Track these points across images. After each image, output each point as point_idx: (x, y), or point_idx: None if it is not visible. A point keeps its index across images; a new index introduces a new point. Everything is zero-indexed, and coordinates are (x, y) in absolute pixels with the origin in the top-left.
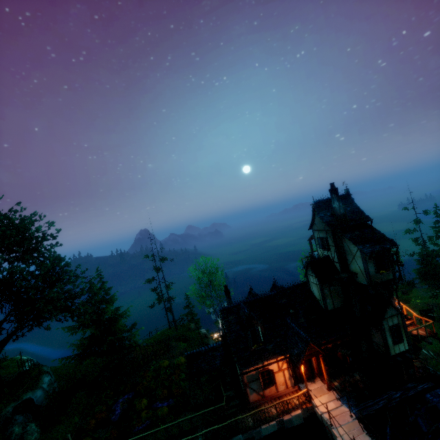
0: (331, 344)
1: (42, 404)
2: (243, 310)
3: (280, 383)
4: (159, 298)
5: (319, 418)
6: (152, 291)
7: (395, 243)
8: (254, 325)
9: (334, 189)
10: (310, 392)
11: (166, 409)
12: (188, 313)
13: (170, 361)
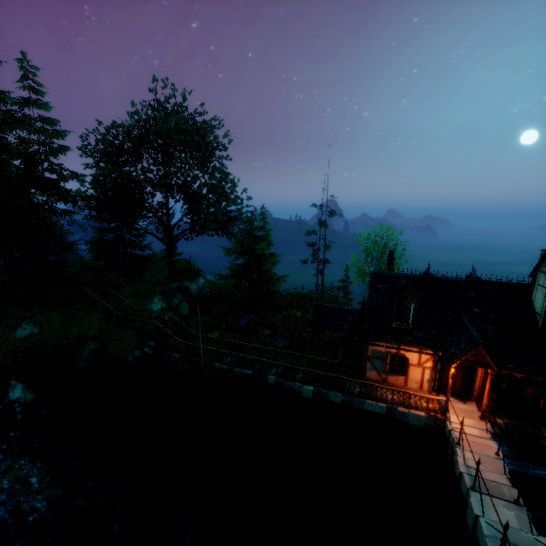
0: (522, 375)
1: (195, 295)
2: (401, 281)
3: (412, 379)
4: (313, 255)
5: (446, 433)
6: (308, 245)
7: None
8: (406, 300)
9: None
10: (450, 407)
11: (282, 344)
12: (341, 287)
13: (302, 316)
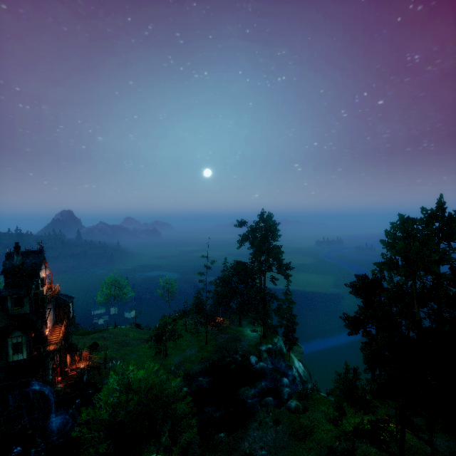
0: None
1: None
2: None
3: None
4: None
5: None
6: None
7: (31, 291)
8: None
9: (15, 247)
10: None
11: None
12: None
13: None
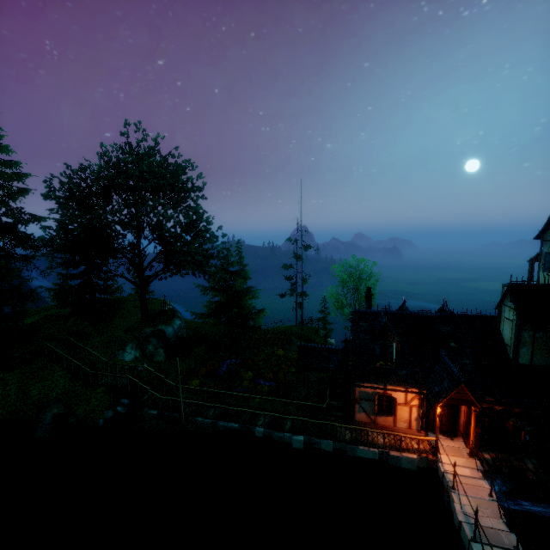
0: (502, 407)
1: (171, 339)
2: (381, 319)
3: (401, 419)
4: (291, 289)
5: (439, 475)
6: (286, 279)
7: None
8: (388, 339)
9: None
10: (440, 445)
11: (266, 388)
12: (320, 319)
13: (285, 353)
